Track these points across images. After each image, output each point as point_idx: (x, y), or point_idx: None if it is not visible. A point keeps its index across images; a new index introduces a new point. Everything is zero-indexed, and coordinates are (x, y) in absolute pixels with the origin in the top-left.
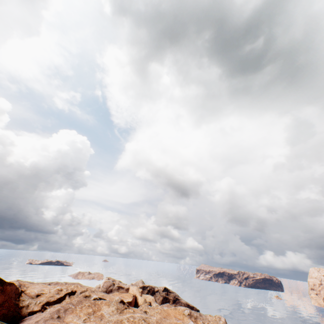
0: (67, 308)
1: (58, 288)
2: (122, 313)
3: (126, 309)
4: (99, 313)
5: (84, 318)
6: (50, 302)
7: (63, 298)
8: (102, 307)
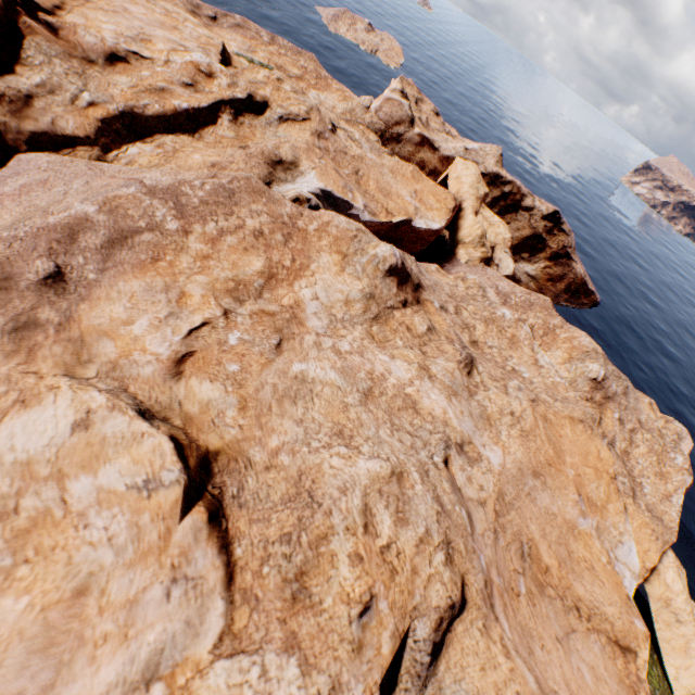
0: (129, 229)
1: (197, 61)
2: (381, 321)
3: (404, 311)
4: (285, 299)
5: (197, 317)
6: (143, 120)
7: (206, 118)
8: (313, 258)
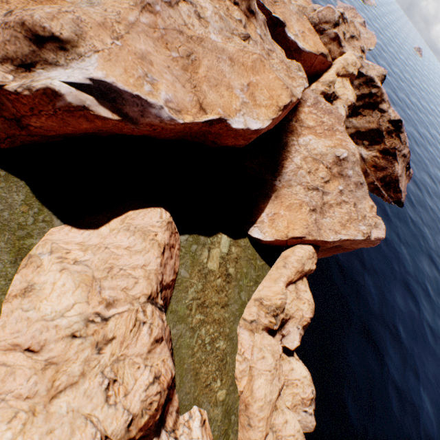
0: None
1: None
2: None
3: (233, 6)
4: None
5: None
6: None
7: None
8: None
